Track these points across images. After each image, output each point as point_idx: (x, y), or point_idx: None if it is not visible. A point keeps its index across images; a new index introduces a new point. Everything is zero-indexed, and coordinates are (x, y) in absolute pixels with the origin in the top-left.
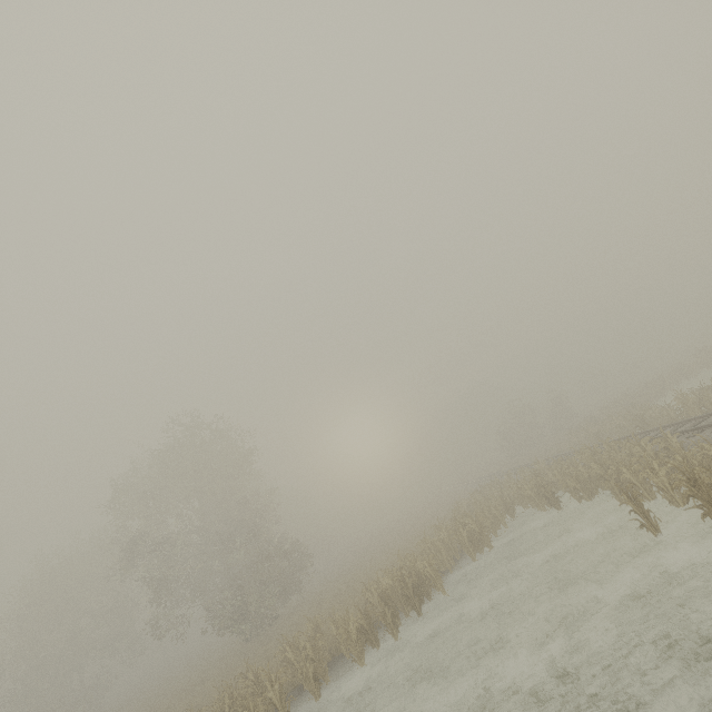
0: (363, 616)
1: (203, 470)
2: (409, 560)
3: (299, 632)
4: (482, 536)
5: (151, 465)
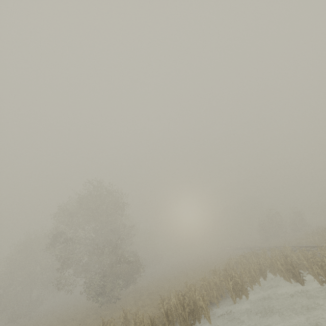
0: (150, 323)
1: (99, 208)
2: (192, 289)
3: (112, 318)
4: (242, 288)
5: (77, 201)
